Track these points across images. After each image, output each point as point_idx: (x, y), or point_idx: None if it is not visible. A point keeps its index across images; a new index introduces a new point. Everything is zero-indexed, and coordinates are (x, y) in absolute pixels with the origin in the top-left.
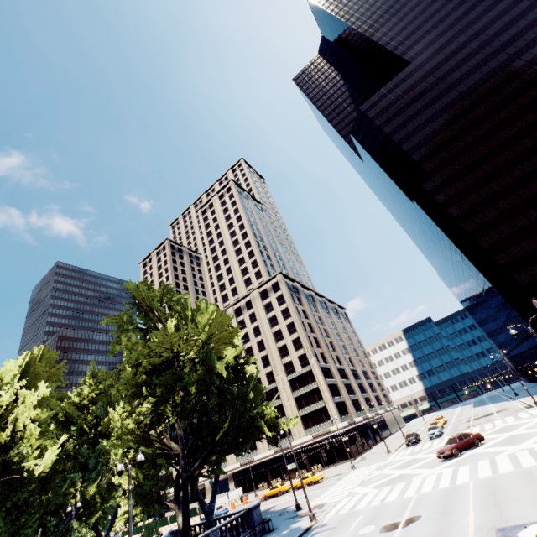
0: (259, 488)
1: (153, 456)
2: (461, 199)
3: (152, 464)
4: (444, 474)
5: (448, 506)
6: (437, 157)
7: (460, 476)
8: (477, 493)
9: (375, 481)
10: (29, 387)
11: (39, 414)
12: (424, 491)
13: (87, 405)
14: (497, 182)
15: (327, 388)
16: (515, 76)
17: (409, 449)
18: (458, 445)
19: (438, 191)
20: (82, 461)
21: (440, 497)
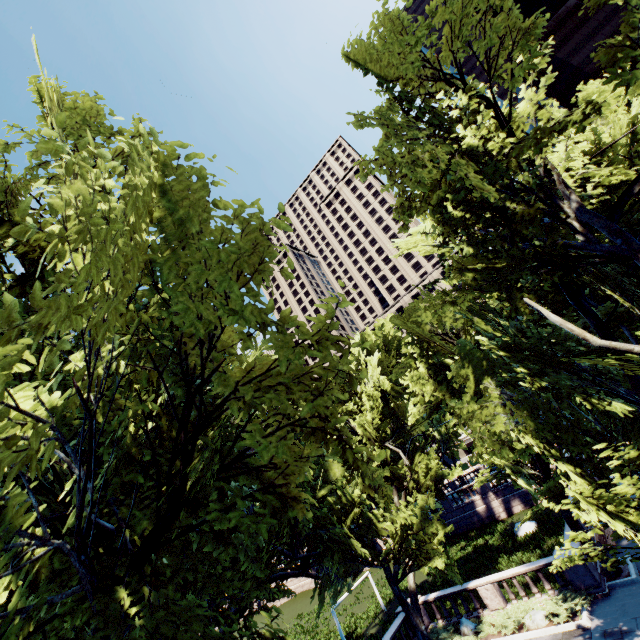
0: None
1: None
2: None
3: None
4: None
5: None
6: None
7: None
8: None
9: None
10: None
11: None
12: None
13: None
14: None
15: None
16: None
17: None
18: None
19: None
20: None
21: None
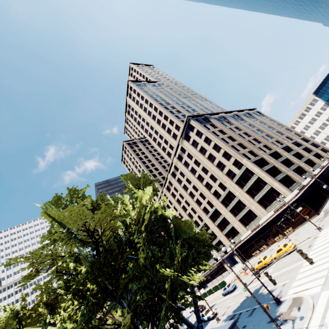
0: (254, 255)
1: None
2: None
3: None
4: None
5: None
6: None
7: None
8: None
9: None
10: None
11: None
12: None
13: None
14: None
15: (266, 174)
16: None
17: None
18: None
19: None
20: None
21: None
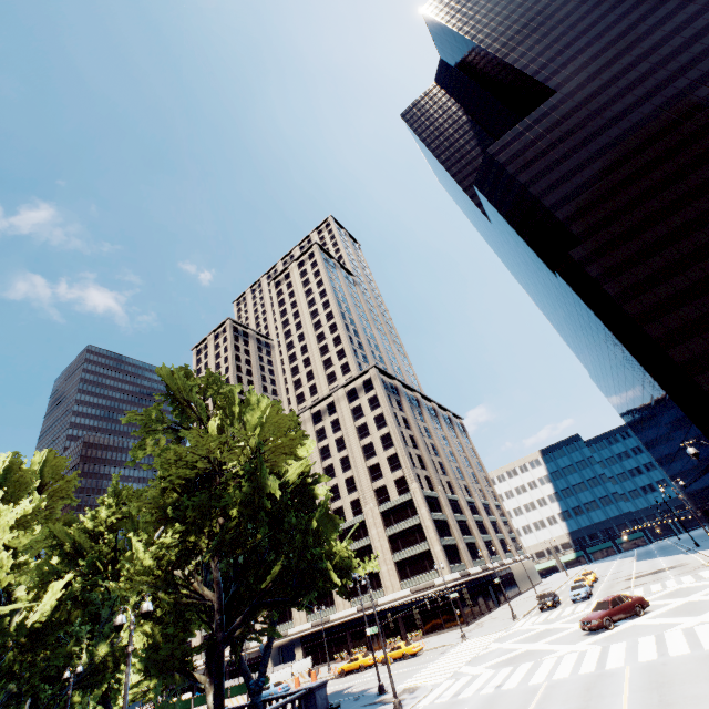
0: (336, 660)
1: (180, 606)
2: (623, 272)
3: (178, 618)
4: (588, 653)
5: (591, 701)
6: (590, 215)
7: (611, 657)
8: (634, 685)
9: (491, 658)
10: (11, 501)
11: (19, 538)
12: (558, 676)
13: (104, 533)
14: (672, 250)
15: (433, 524)
16: (699, 109)
17: (542, 615)
18: (611, 612)
19: (590, 261)
20: (93, 609)
21: (581, 687)
